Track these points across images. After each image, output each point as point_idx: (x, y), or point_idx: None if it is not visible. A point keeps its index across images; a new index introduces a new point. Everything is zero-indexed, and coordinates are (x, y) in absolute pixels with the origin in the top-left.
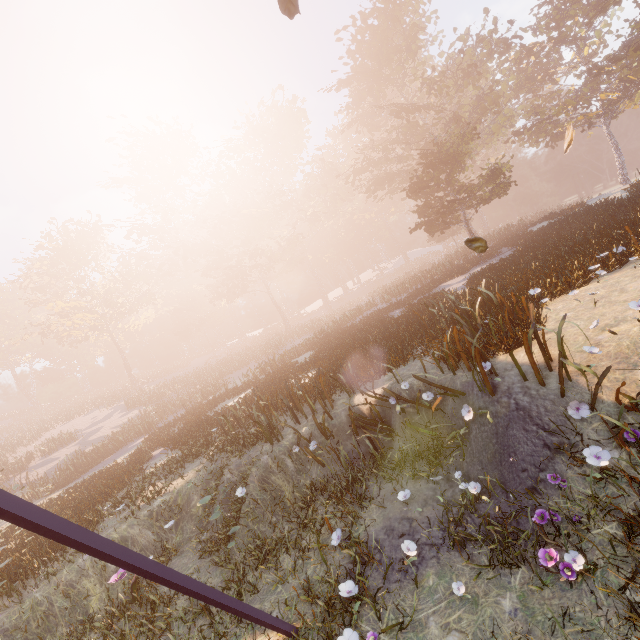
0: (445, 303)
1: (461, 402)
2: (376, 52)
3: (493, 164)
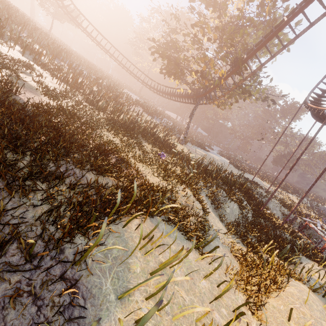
0: (301, 190)
1: (323, 207)
2: (292, 112)
3: (291, 165)
